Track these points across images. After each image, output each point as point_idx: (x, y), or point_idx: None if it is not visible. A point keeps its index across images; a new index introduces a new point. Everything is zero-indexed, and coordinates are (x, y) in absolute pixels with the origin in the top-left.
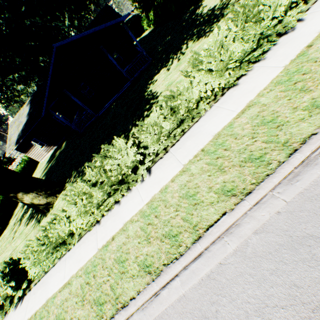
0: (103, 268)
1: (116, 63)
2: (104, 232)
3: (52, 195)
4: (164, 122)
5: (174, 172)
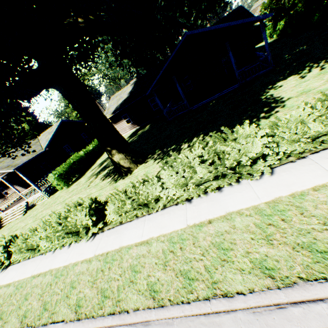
0: (194, 245)
1: (234, 62)
2: (197, 212)
3: (135, 163)
4: (313, 123)
5: (318, 181)
